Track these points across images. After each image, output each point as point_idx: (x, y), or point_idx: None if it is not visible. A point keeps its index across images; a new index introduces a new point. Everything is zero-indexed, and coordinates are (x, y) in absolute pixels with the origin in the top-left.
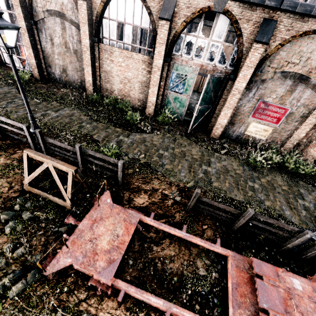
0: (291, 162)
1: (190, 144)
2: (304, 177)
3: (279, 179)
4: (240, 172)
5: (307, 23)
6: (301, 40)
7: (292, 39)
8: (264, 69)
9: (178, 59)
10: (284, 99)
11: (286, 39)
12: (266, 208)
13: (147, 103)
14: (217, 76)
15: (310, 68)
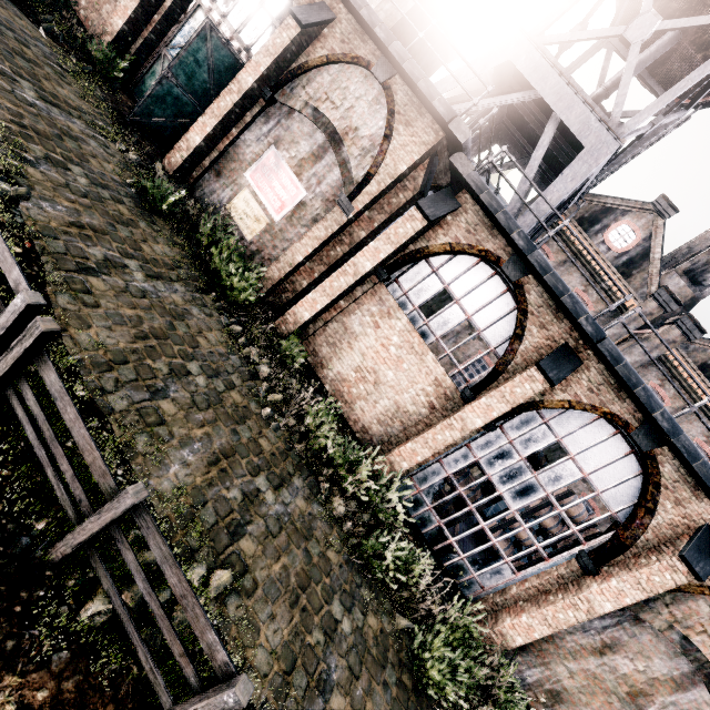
0: (222, 249)
1: (87, 100)
2: (233, 313)
3: (165, 250)
4: (97, 166)
5: (366, 46)
6: (354, 70)
7: (342, 58)
8: (298, 89)
9: (208, 3)
10: (303, 167)
11: (336, 54)
12: (7, 157)
13: (107, 25)
14: (231, 52)
15: (349, 127)
